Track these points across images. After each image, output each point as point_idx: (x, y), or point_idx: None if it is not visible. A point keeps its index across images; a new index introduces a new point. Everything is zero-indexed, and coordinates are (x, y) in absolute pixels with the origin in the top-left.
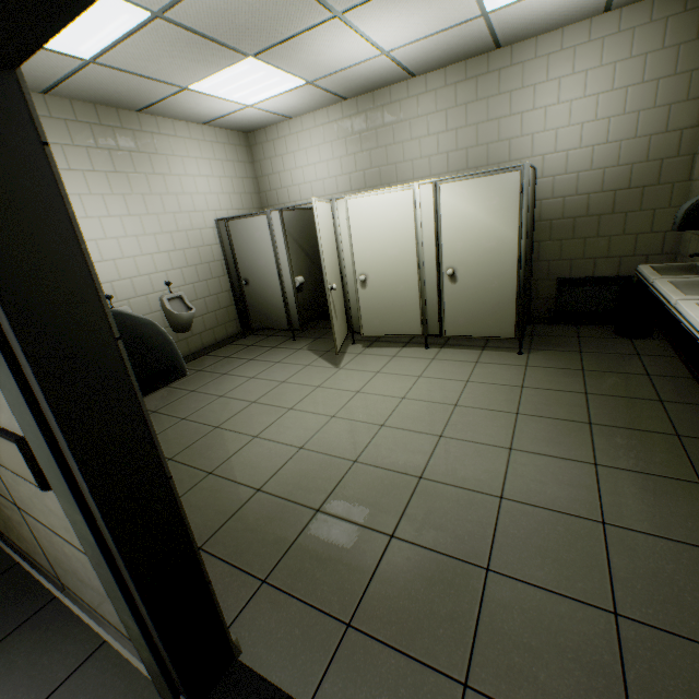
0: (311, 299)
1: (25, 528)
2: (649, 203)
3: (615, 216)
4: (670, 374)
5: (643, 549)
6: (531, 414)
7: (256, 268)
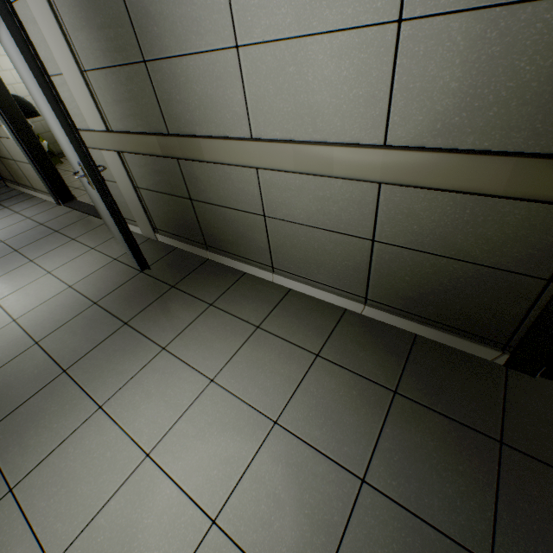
0: None
1: (20, 170)
2: None
3: None
4: None
5: None
6: None
7: None
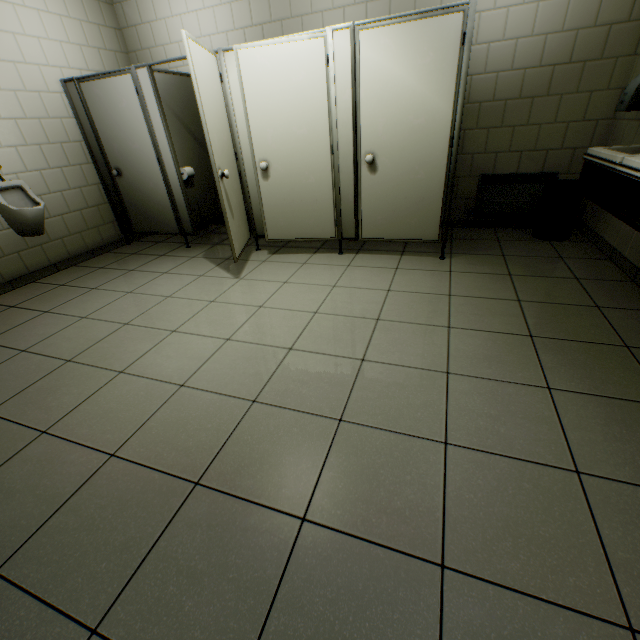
0: (207, 198)
1: None
2: (587, 83)
3: (549, 99)
4: (597, 277)
5: (637, 510)
6: (464, 327)
7: (128, 152)
